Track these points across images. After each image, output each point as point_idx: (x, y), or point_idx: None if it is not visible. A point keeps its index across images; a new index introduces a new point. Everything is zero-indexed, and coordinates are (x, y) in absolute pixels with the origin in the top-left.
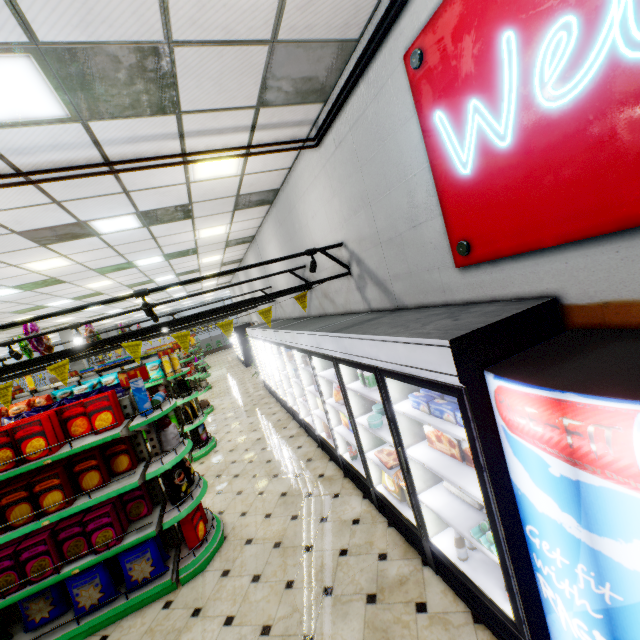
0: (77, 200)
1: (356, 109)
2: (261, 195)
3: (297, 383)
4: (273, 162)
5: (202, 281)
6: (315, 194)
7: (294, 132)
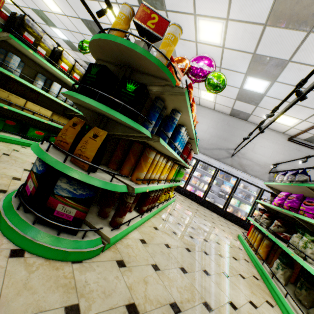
0: None
1: (312, 153)
2: (243, 116)
3: (220, 187)
4: (273, 126)
5: (76, 51)
6: (271, 144)
7: (291, 133)
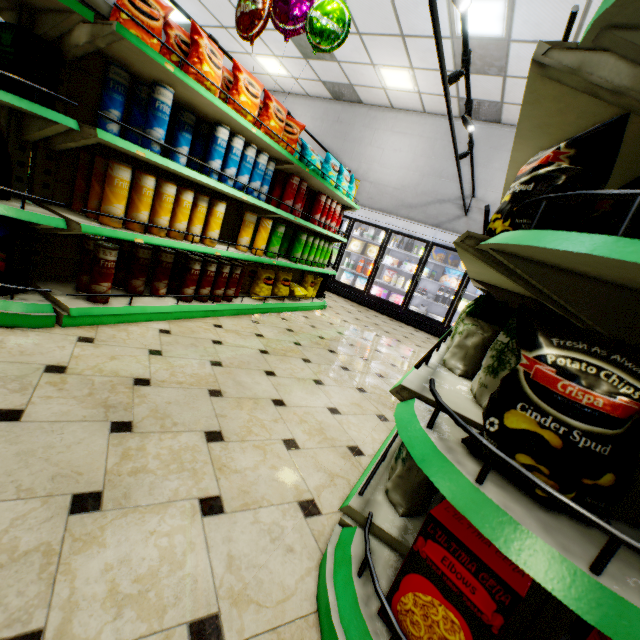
0: (584, 7)
1: None
2: (490, 114)
3: (437, 282)
4: None
5: None
6: None
7: None
